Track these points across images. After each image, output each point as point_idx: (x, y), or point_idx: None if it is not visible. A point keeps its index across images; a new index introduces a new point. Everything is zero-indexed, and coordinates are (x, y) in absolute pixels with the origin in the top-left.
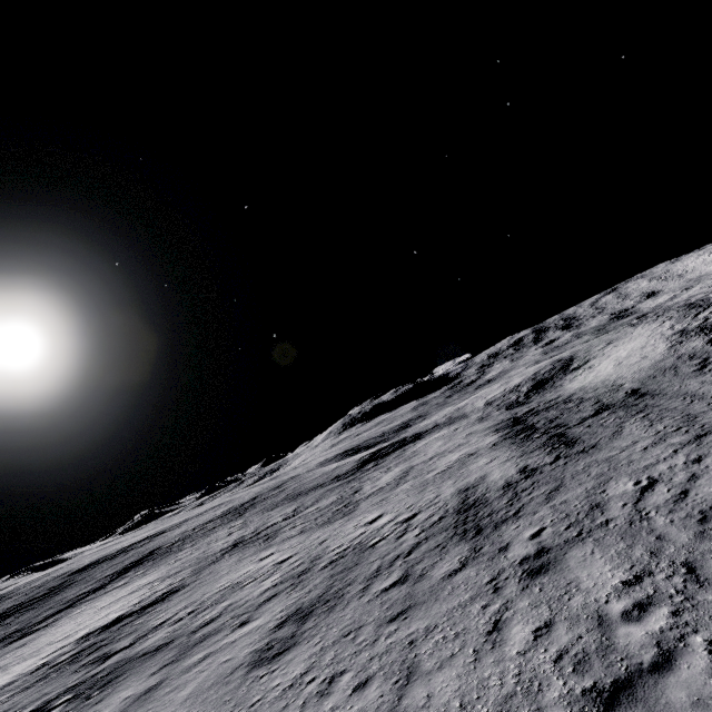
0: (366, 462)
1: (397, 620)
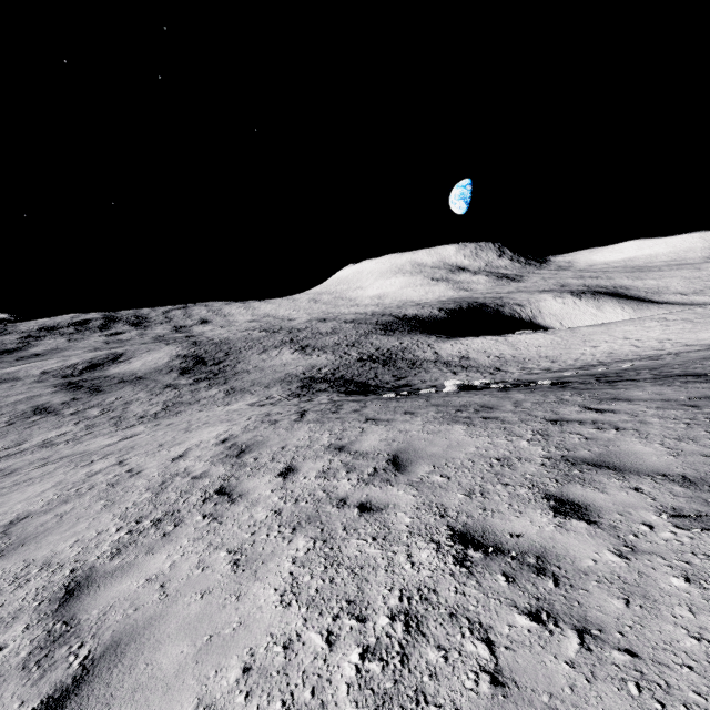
0: None
1: (16, 428)
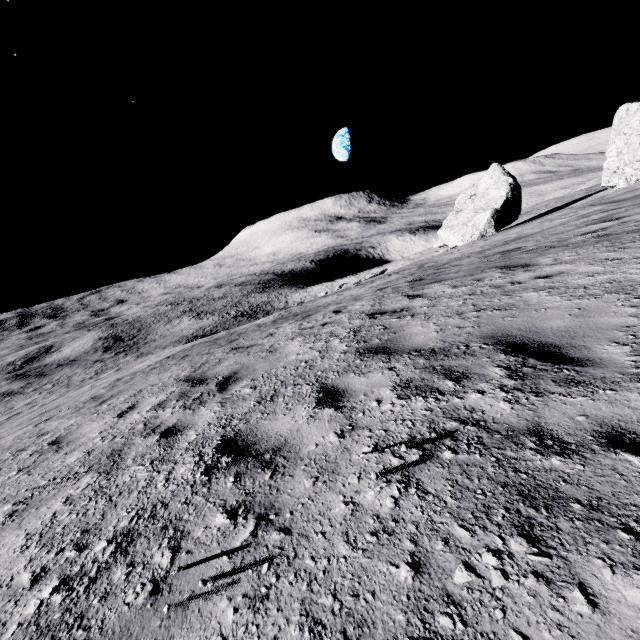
0: None
1: None
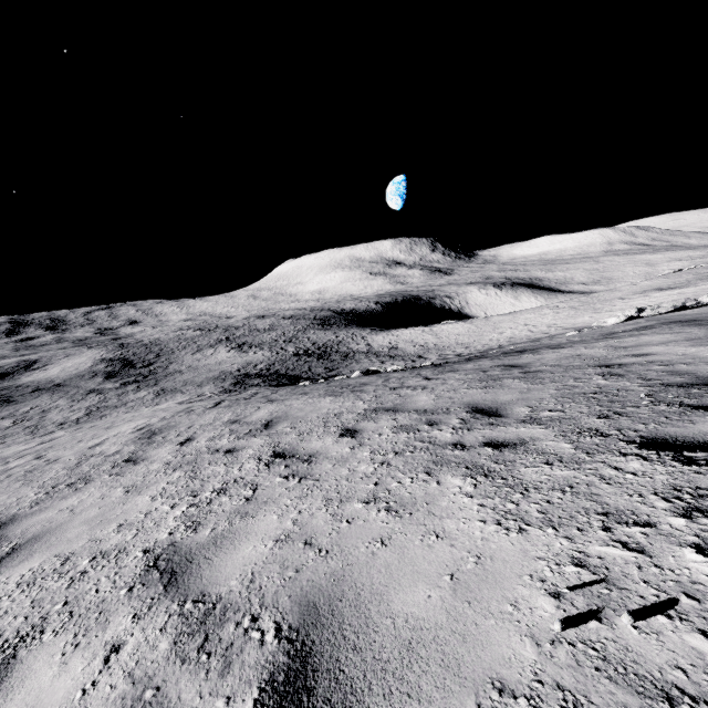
0: None
1: None
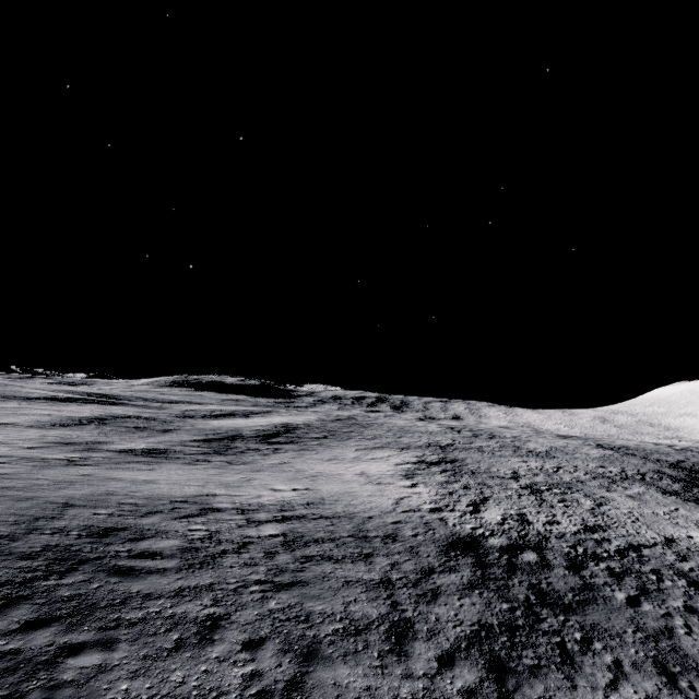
0: (50, 398)
1: None
